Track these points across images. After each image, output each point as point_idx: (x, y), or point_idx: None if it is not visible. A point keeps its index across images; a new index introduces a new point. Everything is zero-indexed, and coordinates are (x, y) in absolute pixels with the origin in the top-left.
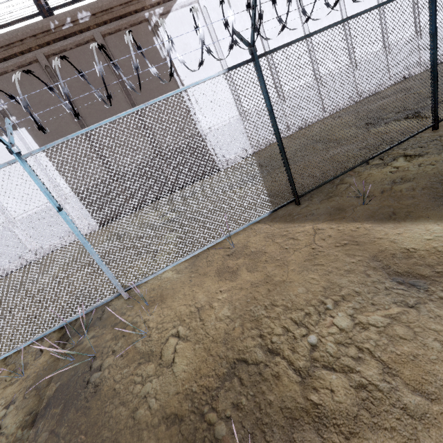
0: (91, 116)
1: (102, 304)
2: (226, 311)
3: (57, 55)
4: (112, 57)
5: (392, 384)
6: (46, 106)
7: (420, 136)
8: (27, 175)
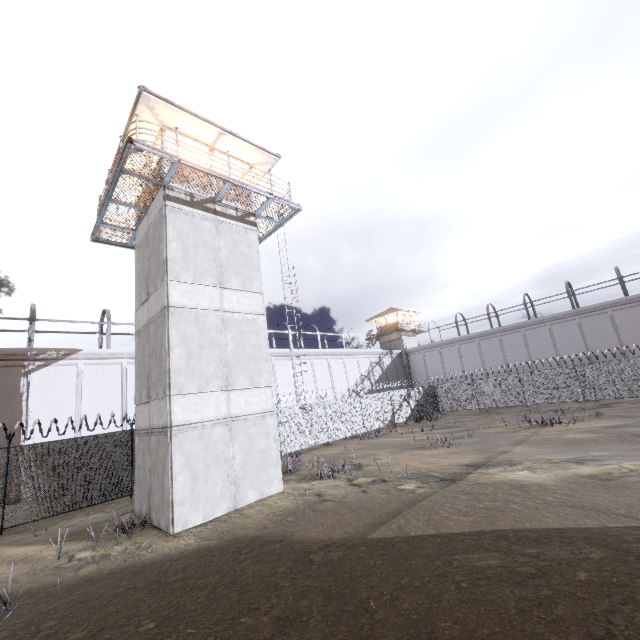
0: None
1: None
2: None
3: None
4: None
5: None
6: None
7: (132, 501)
8: None
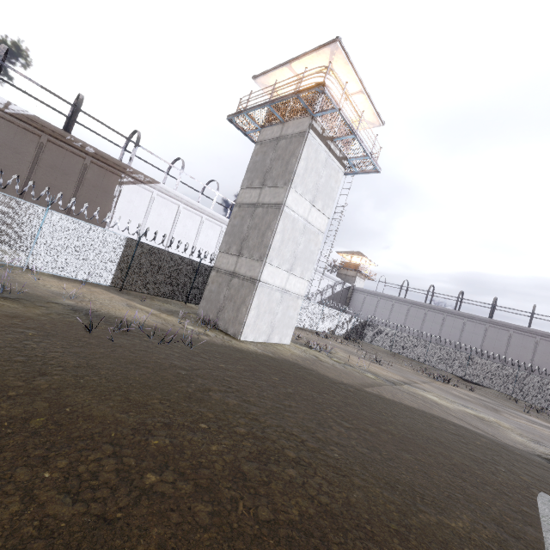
0: (40, 180)
1: (3, 267)
2: (74, 290)
3: (55, 145)
4: (86, 172)
5: (108, 305)
6: (17, 153)
7: (183, 306)
8: (44, 213)
